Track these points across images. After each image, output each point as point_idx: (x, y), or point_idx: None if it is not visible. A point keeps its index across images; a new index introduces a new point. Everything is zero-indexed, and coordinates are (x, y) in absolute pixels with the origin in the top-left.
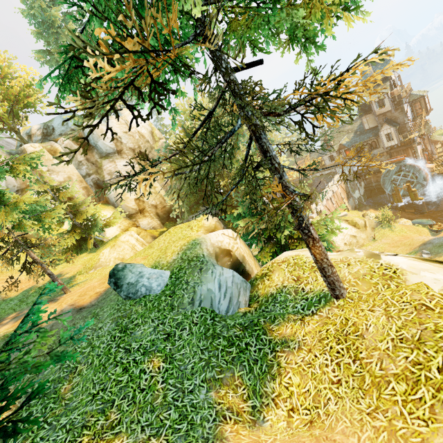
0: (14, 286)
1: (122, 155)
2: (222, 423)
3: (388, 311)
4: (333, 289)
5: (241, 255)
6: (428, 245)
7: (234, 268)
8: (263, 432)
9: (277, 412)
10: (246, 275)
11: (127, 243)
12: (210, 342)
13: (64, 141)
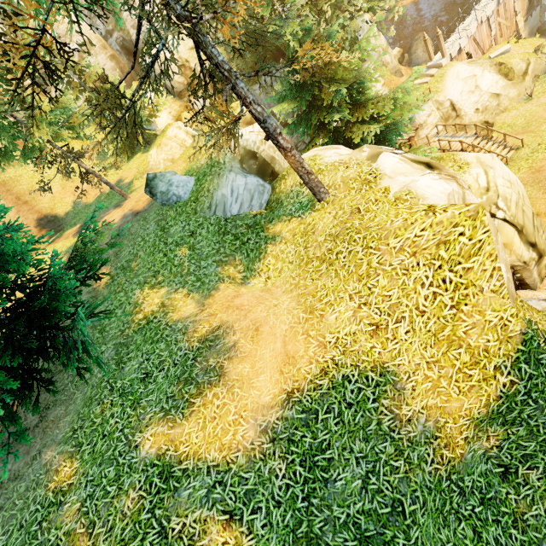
0: (83, 195)
1: None
2: (221, 283)
3: (337, 213)
4: (314, 194)
5: (270, 154)
6: None
7: (261, 170)
8: (244, 288)
9: (260, 279)
10: (276, 176)
11: (174, 139)
12: (221, 237)
13: None
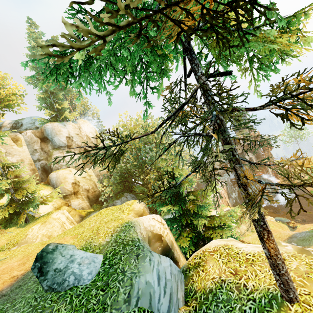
0: None
1: (70, 149)
2: None
3: None
4: (287, 290)
5: (170, 240)
6: (293, 238)
7: (164, 254)
8: None
9: None
10: (174, 262)
11: (57, 220)
12: None
13: (27, 133)
